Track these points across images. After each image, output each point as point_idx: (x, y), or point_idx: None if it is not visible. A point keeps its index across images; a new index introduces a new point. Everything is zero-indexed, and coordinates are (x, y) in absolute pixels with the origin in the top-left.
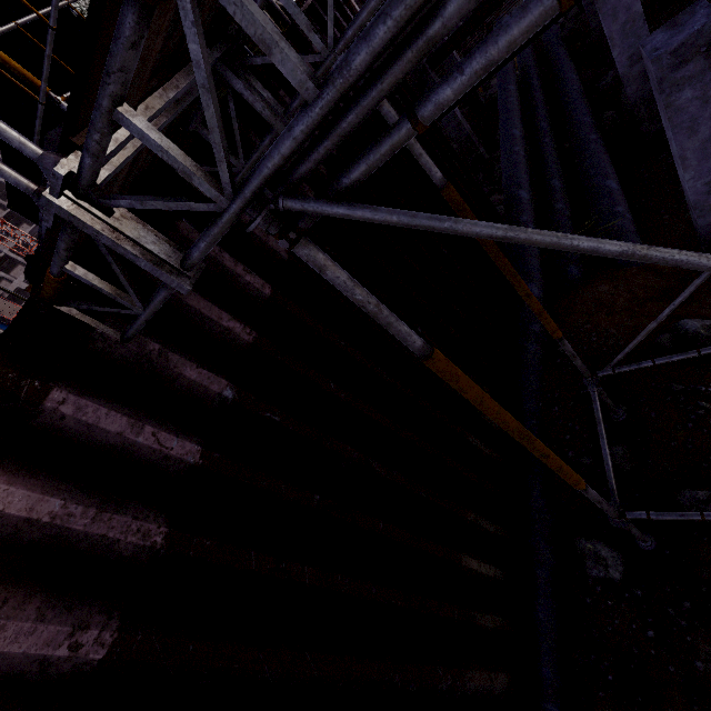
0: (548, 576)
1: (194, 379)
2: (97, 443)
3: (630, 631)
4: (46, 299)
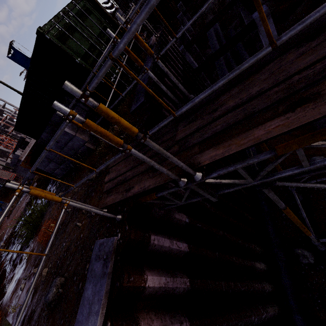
0: (284, 264)
1: (178, 218)
2: (162, 252)
3: (322, 282)
4: (143, 202)
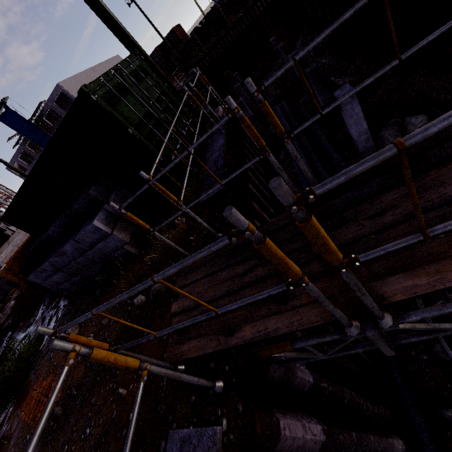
0: (429, 438)
1: (301, 376)
2: (294, 449)
3: None
4: (264, 357)
